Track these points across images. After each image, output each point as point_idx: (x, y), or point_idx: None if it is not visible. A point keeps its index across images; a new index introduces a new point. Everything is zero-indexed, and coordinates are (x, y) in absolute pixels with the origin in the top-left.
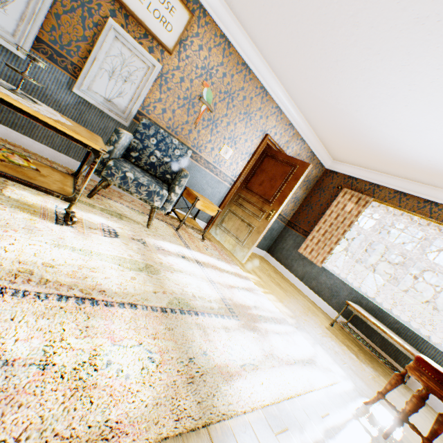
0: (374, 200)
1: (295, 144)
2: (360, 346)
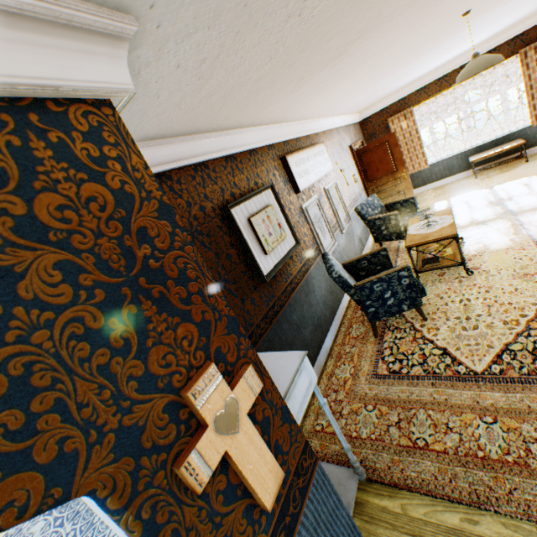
0: (413, 108)
1: (351, 132)
2: (491, 170)
